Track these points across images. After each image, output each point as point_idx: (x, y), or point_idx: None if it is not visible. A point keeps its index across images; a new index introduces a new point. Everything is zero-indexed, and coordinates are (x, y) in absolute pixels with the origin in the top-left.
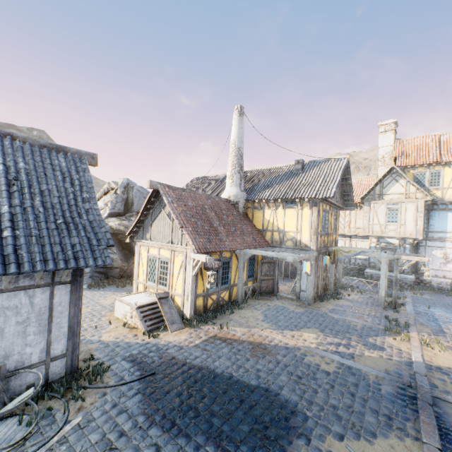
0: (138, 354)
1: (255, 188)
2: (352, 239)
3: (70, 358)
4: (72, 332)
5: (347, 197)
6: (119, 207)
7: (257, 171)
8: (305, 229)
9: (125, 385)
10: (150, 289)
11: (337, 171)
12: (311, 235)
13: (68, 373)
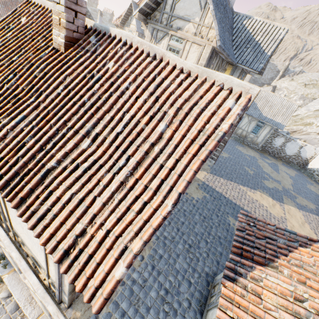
0: None
1: None
2: None
3: None
4: None
5: (89, 13)
6: None
7: None
8: None
9: None
10: None
11: None
12: None
13: None
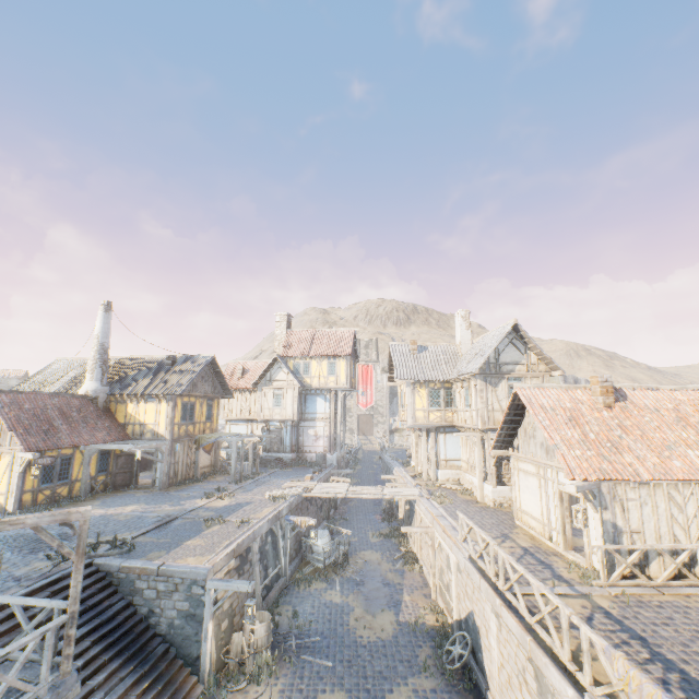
0: None
1: (123, 381)
2: (254, 423)
3: None
4: None
5: (225, 387)
6: None
7: (134, 360)
8: (163, 421)
9: None
10: None
11: (197, 369)
12: (167, 426)
13: None
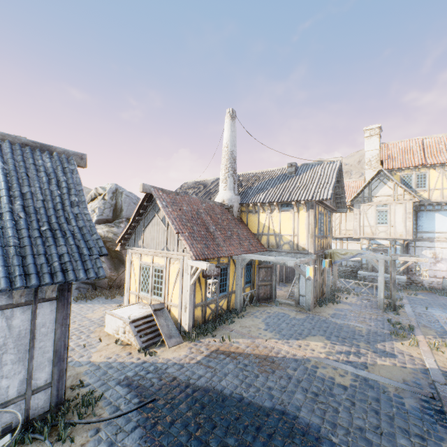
0: (134, 377)
1: (248, 191)
2: (342, 241)
3: (55, 388)
4: (58, 357)
5: (340, 199)
6: (107, 213)
7: (249, 175)
8: (302, 232)
9: (121, 417)
10: (143, 300)
11: (331, 174)
12: (309, 238)
13: (53, 407)
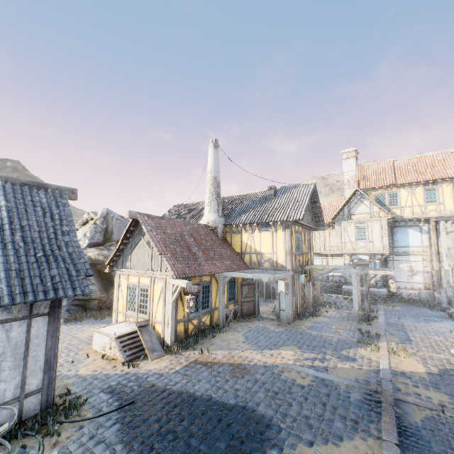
0: (117, 385)
1: (232, 213)
2: (328, 257)
3: (45, 393)
4: (48, 366)
5: (318, 218)
6: (98, 237)
7: (234, 197)
8: (280, 250)
9: (103, 416)
10: (130, 318)
11: (305, 196)
12: (286, 255)
13: (43, 410)
